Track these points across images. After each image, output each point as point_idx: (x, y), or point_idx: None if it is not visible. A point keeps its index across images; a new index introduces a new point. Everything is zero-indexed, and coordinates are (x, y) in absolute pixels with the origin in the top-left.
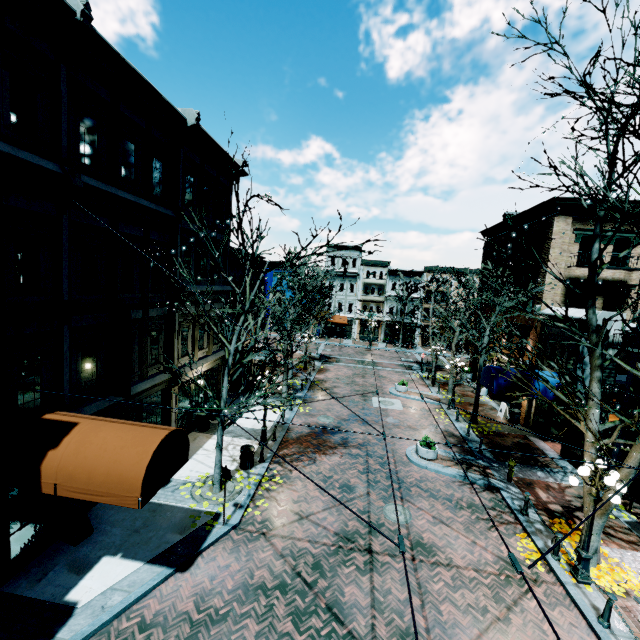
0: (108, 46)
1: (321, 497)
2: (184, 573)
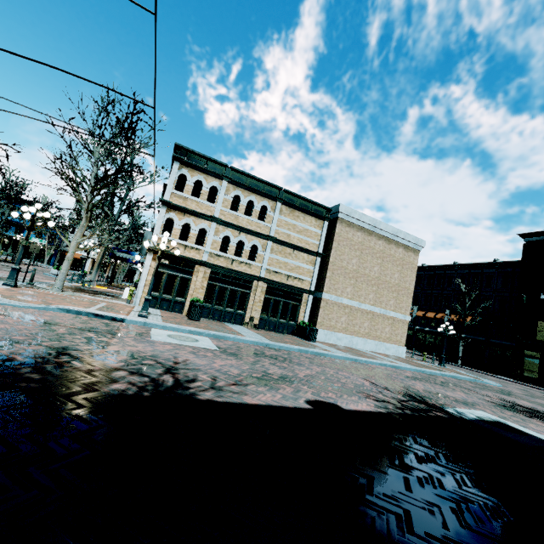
0: None
1: None
2: None
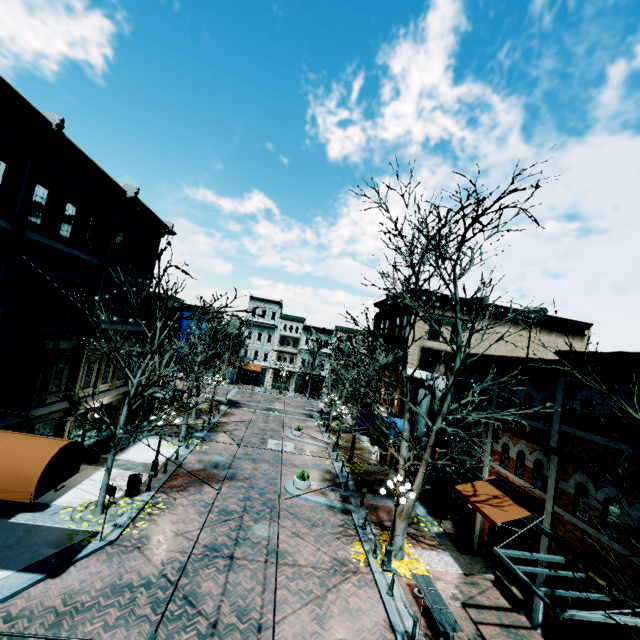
0: (72, 144)
1: (199, 519)
2: (55, 579)
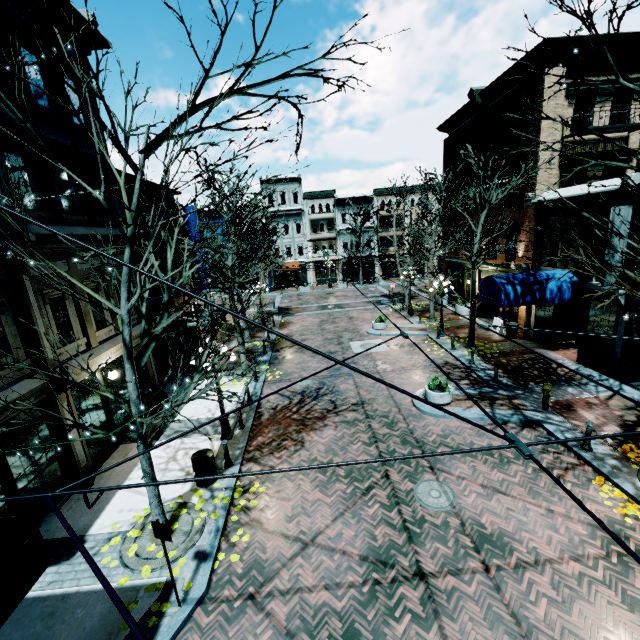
0: None
1: (325, 499)
2: None
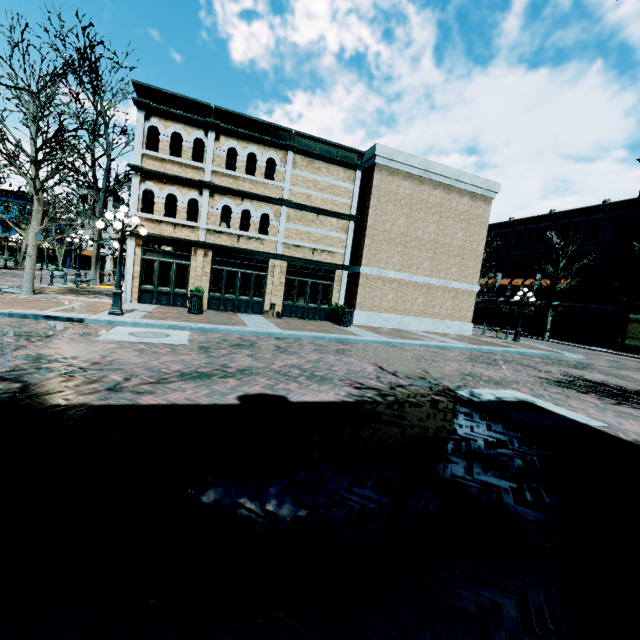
0: None
1: None
2: None
